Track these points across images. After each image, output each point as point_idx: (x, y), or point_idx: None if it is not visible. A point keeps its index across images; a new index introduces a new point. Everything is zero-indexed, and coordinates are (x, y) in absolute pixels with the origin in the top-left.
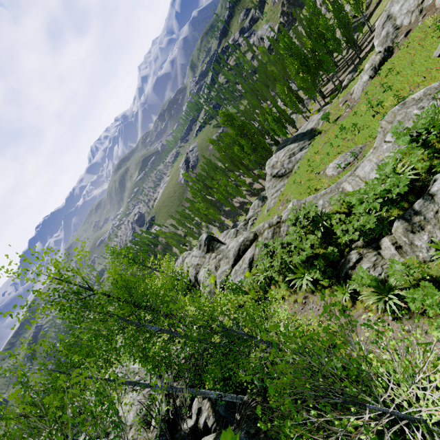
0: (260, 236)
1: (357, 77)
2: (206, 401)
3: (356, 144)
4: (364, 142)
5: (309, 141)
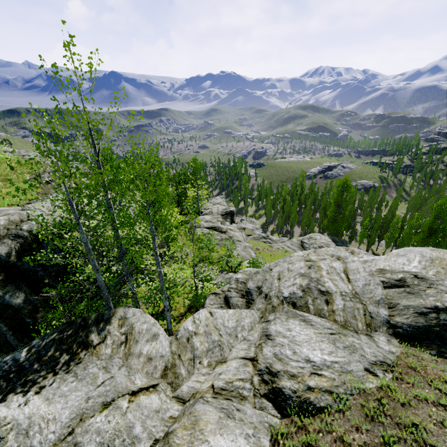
0: (224, 234)
1: None
2: None
3: None
4: None
5: None
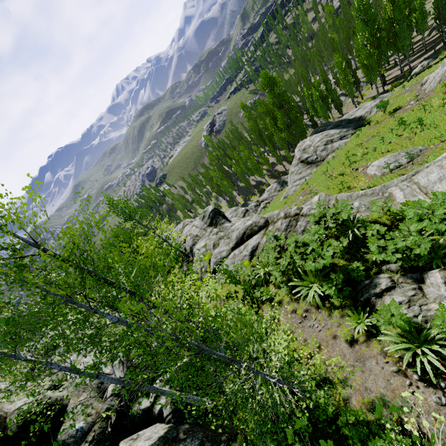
0: (271, 225)
1: (436, 65)
2: (168, 387)
3: (414, 145)
4: (427, 144)
5: (354, 130)
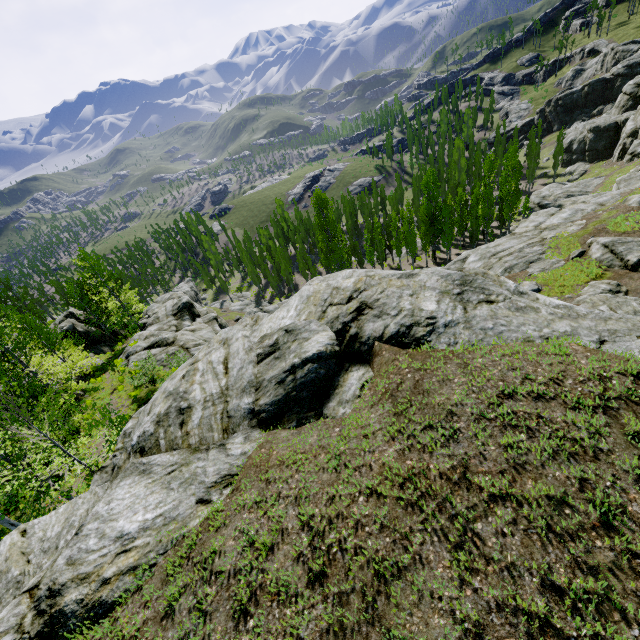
0: (171, 346)
1: None
2: None
3: None
4: None
5: None
